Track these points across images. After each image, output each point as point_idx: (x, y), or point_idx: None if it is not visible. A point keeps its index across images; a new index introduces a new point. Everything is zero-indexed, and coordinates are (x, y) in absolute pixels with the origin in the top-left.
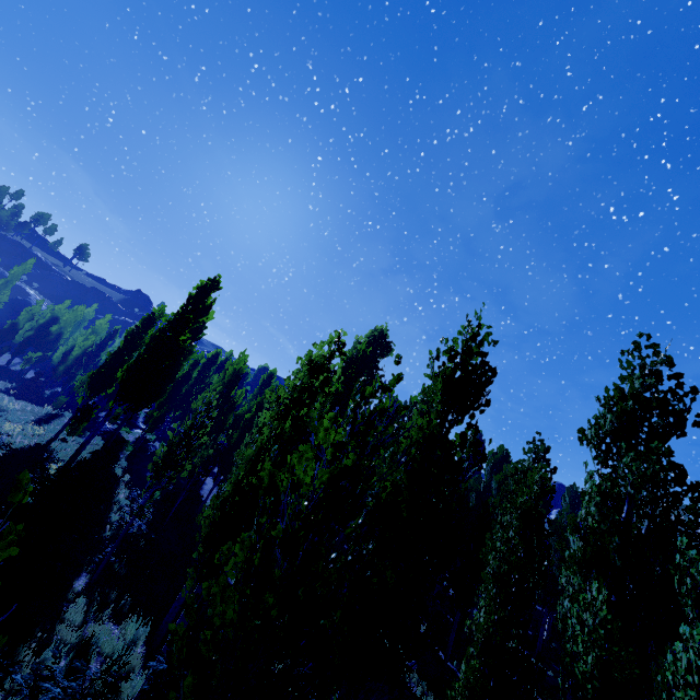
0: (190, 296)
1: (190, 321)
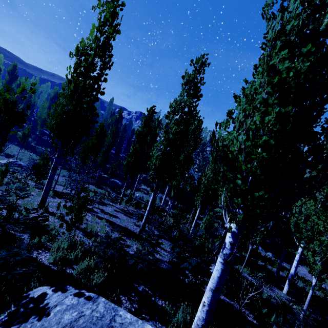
0: (9, 72)
1: (12, 81)
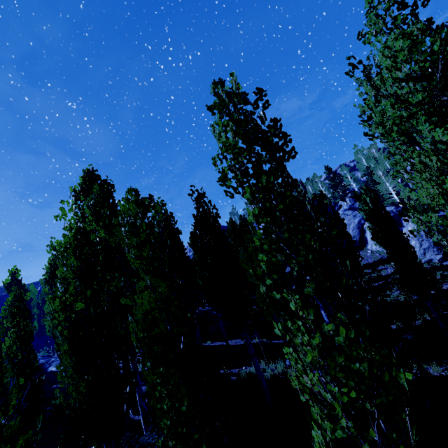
0: None
1: None
